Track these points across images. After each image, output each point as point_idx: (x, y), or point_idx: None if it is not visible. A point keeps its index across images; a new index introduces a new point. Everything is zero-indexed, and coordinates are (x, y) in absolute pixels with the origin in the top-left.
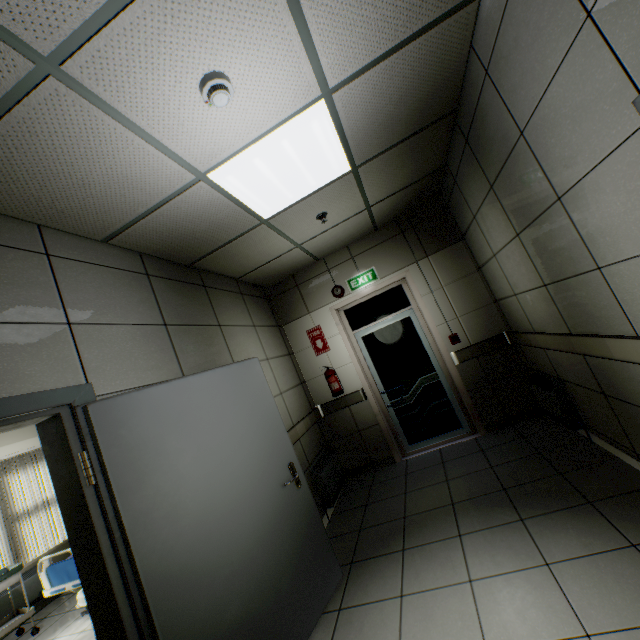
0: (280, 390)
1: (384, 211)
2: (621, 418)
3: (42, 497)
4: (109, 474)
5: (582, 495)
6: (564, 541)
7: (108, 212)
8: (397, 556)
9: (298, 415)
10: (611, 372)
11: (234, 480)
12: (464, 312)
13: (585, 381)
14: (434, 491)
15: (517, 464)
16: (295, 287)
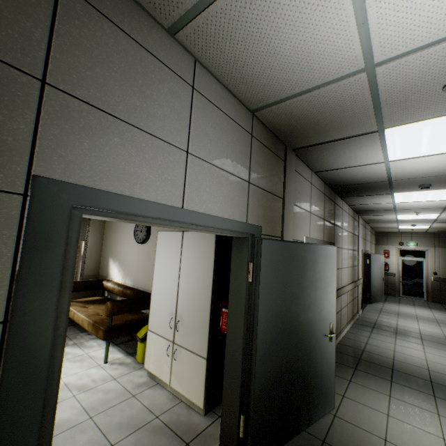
0: None
1: (430, 231)
2: None
3: None
4: (370, 263)
5: None
6: (437, 311)
7: (378, 225)
8: (397, 303)
9: None
10: None
11: (377, 273)
12: (442, 268)
13: None
14: (408, 302)
15: (435, 306)
16: (386, 236)
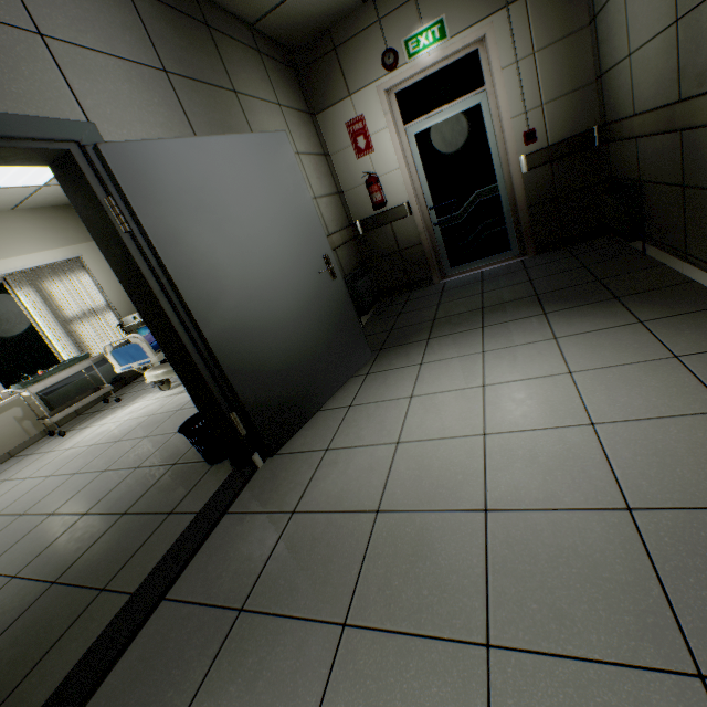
0: (314, 194)
1: None
2: (689, 214)
3: (87, 306)
4: (142, 223)
5: (611, 294)
6: (578, 324)
7: None
8: (422, 343)
9: (334, 227)
10: (705, 150)
11: (269, 258)
12: (552, 97)
13: (668, 175)
14: (467, 301)
15: (557, 277)
16: (332, 52)
